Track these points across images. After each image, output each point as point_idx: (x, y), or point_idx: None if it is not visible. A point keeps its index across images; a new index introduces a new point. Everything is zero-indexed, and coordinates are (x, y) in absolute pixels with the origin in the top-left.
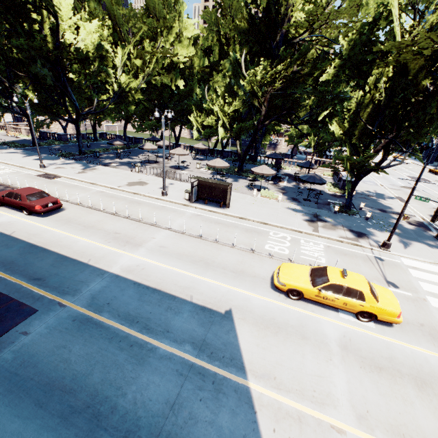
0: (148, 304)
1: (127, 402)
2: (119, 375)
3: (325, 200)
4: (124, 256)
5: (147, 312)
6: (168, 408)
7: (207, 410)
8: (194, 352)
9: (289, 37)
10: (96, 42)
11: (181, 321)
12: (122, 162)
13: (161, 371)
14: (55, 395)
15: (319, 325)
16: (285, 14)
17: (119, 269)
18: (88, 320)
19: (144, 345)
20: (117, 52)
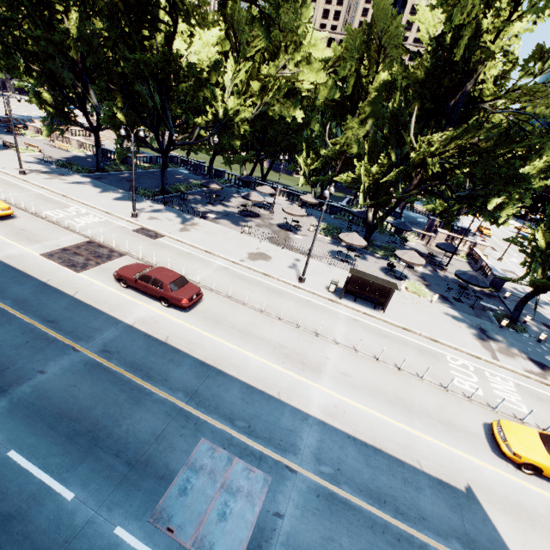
0: (381, 473)
1: None
2: None
3: (478, 302)
4: (312, 388)
5: (386, 486)
6: None
7: None
8: None
9: (470, 96)
10: (213, 57)
11: (428, 502)
12: (219, 212)
13: None
14: None
15: None
16: (475, 69)
17: (319, 411)
18: (333, 496)
19: (411, 540)
20: (224, 64)
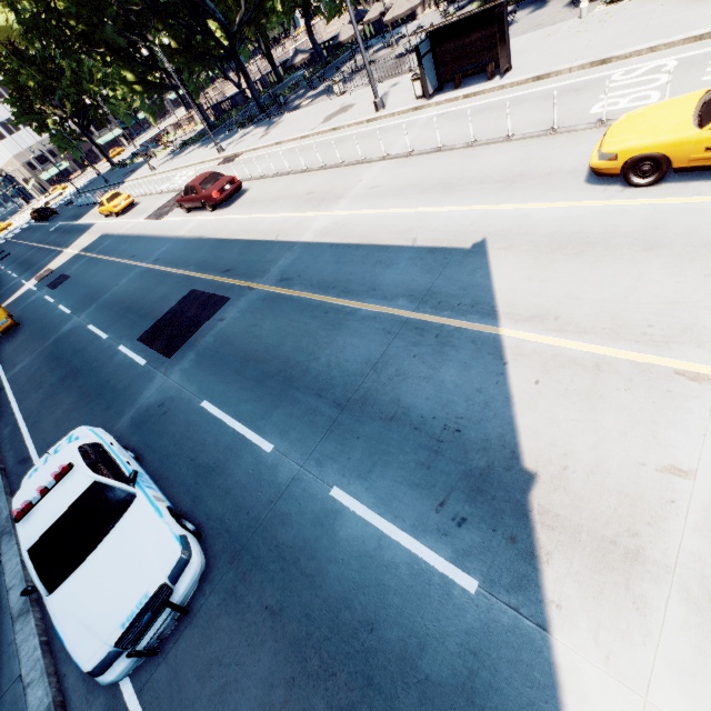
0: (349, 265)
1: (320, 366)
2: (311, 342)
3: None
4: (318, 218)
5: (347, 274)
6: (368, 368)
7: (423, 366)
8: (410, 307)
9: None
10: None
11: (394, 274)
12: (317, 93)
13: (362, 332)
14: (250, 365)
15: (708, 216)
16: None
17: (312, 235)
18: (278, 297)
19: (341, 310)
20: None
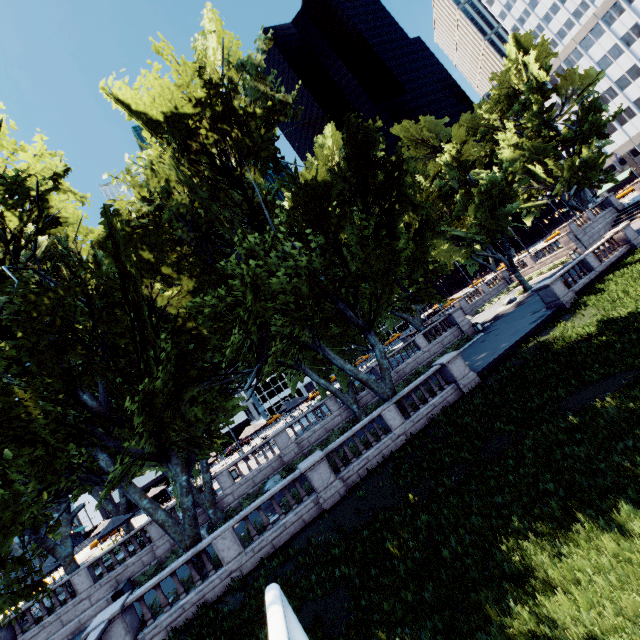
0: None
1: None
2: None
3: None
4: None
5: None
6: None
7: None
8: None
9: None
10: None
11: None
12: None
13: None
14: None
15: None
16: None
17: None
18: None
19: None
20: None
